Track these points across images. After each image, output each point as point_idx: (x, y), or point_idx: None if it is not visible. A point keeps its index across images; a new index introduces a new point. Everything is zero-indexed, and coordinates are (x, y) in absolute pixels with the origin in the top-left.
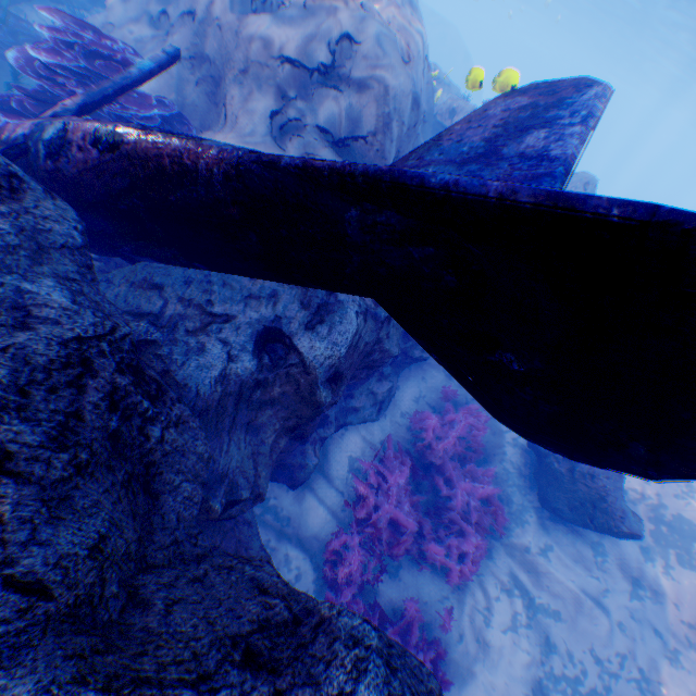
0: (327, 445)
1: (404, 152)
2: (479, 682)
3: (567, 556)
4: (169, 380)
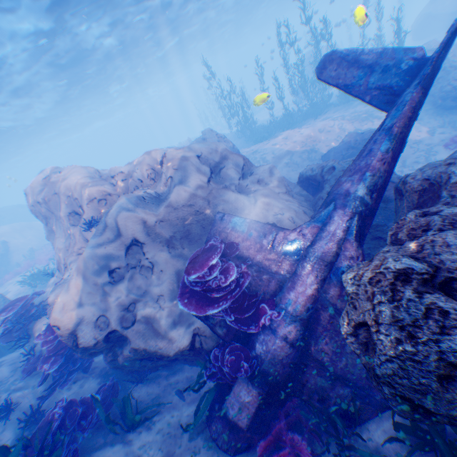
0: None
1: None
2: None
3: None
4: None
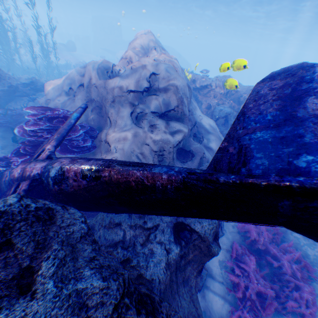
0: None
1: (189, 107)
2: None
3: None
4: (143, 280)
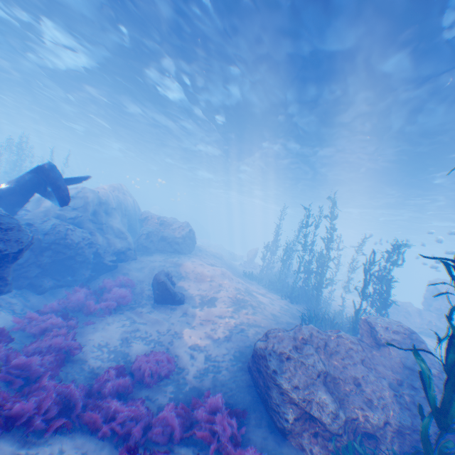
0: (59, 289)
1: (100, 211)
2: (96, 334)
3: (158, 310)
4: None
